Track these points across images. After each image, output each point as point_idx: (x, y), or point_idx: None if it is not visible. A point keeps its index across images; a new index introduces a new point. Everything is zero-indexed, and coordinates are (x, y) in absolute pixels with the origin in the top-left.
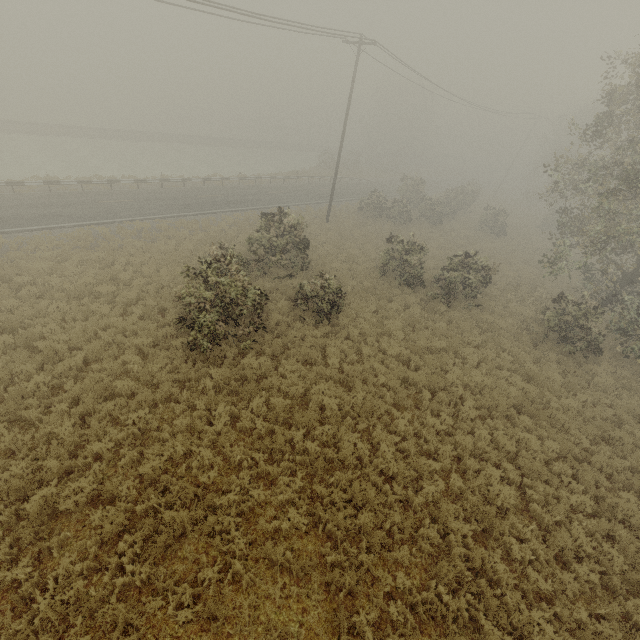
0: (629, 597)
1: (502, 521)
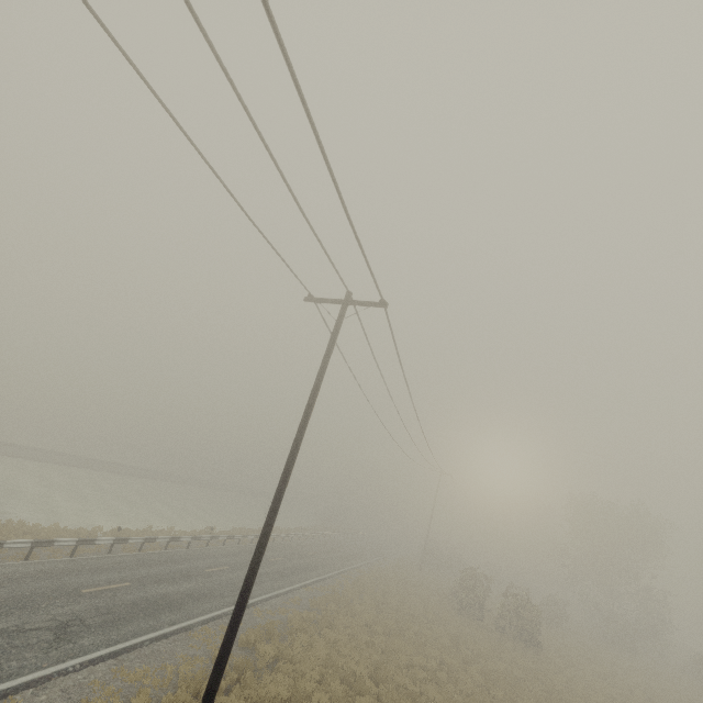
0: None
1: None
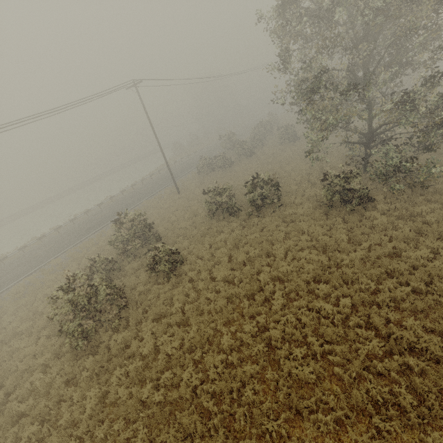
0: (427, 432)
1: (306, 401)
